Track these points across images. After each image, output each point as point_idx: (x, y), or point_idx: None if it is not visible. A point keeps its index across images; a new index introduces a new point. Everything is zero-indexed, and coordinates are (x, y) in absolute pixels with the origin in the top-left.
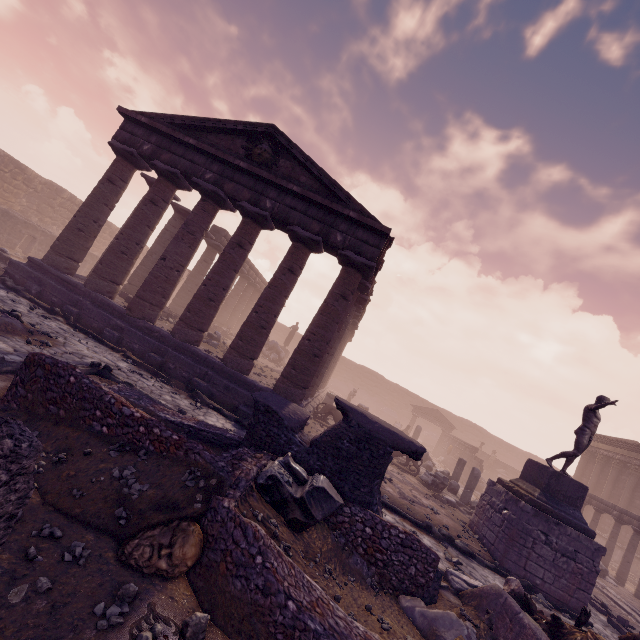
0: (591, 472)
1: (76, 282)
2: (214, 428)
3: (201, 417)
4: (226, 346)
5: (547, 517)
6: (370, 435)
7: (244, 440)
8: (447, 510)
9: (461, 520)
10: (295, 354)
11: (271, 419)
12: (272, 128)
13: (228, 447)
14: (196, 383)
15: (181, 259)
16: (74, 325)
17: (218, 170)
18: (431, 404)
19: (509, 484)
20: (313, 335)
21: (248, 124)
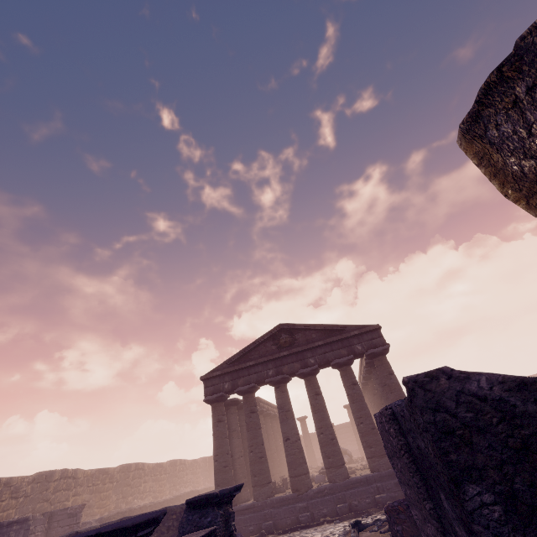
0: None
1: (251, 503)
2: None
3: None
4: None
5: None
6: None
7: None
8: None
9: None
10: None
11: None
12: (280, 325)
13: None
14: (380, 499)
15: (295, 430)
16: (283, 531)
17: (272, 366)
18: None
19: None
20: None
21: (268, 333)
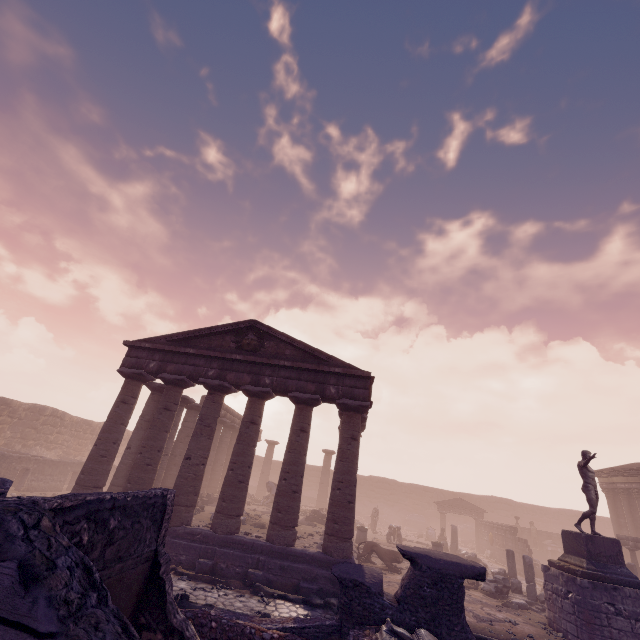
0: (623, 510)
1: None
2: (311, 620)
3: (276, 612)
4: (251, 517)
5: (604, 585)
6: (441, 574)
7: (344, 622)
8: (523, 616)
9: (539, 622)
10: (331, 507)
11: (361, 591)
12: (253, 322)
13: (331, 635)
14: (252, 575)
15: (204, 452)
16: None
17: (218, 366)
18: (451, 492)
19: (559, 563)
20: (341, 483)
21: (233, 324)
